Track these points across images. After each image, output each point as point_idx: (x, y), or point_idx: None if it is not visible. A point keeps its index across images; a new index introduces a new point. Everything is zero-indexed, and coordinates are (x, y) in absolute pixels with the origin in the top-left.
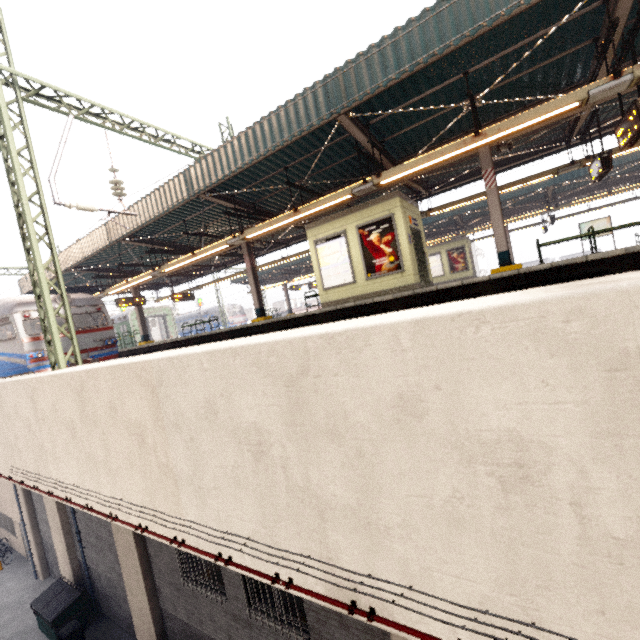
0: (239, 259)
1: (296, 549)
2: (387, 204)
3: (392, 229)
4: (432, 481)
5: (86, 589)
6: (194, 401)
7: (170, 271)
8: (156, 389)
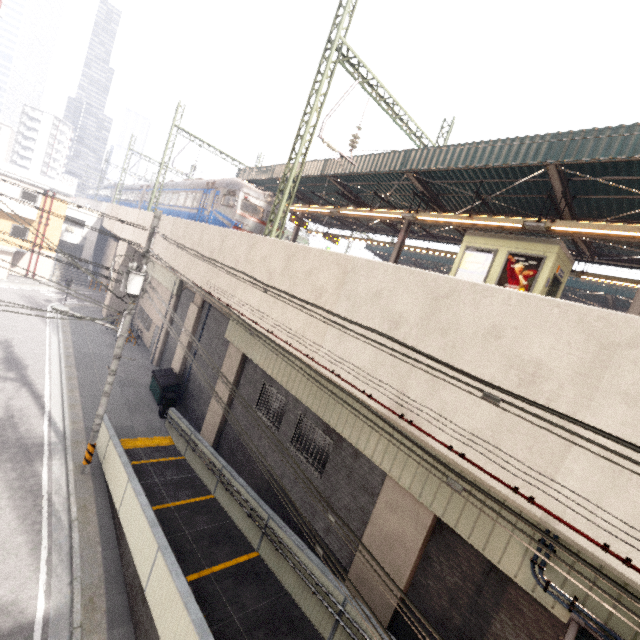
0: (388, 232)
1: (384, 381)
2: (546, 247)
3: (537, 268)
4: (484, 370)
5: (180, 385)
6: (369, 288)
7: (337, 214)
8: (347, 273)
